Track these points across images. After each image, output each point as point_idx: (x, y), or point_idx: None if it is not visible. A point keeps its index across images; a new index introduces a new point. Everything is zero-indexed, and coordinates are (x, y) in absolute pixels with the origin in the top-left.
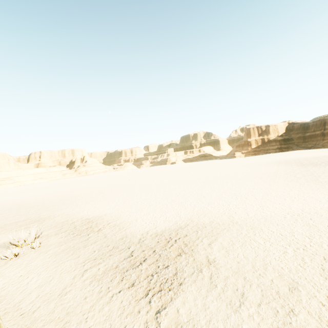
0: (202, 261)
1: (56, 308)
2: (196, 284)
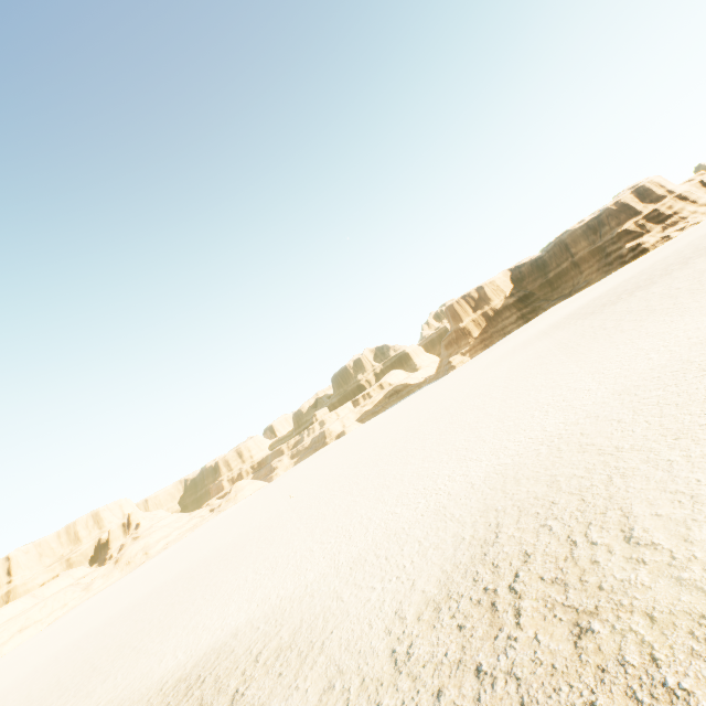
0: (685, 605)
1: None
2: None
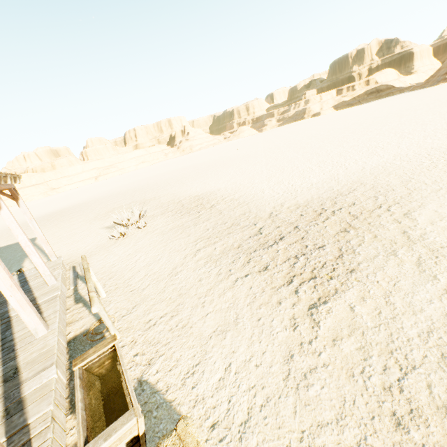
0: (394, 238)
1: (166, 288)
2: (384, 273)
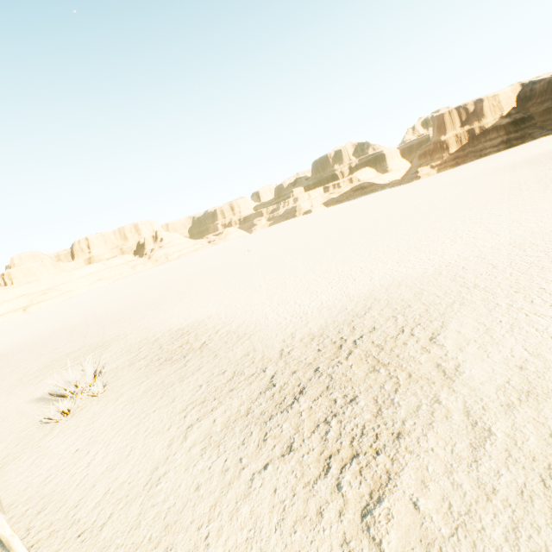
0: (430, 376)
1: (143, 515)
2: (436, 433)
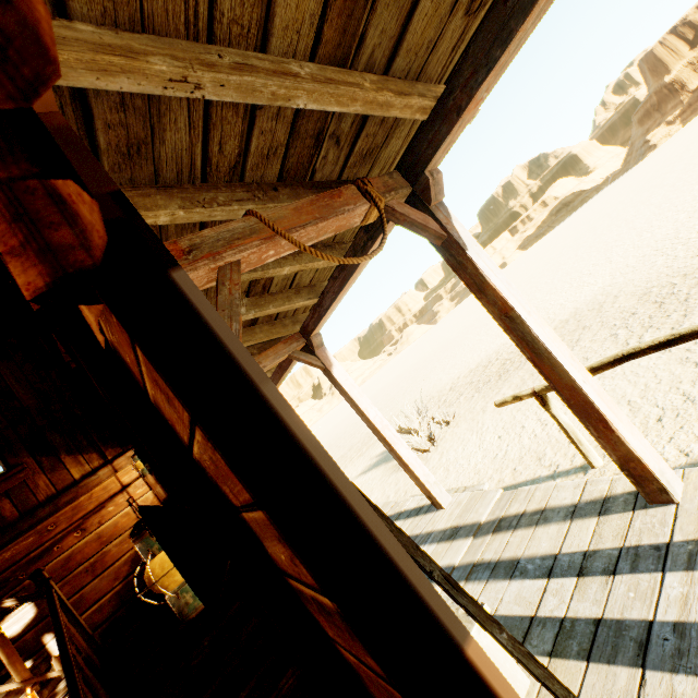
0: None
1: None
2: None
